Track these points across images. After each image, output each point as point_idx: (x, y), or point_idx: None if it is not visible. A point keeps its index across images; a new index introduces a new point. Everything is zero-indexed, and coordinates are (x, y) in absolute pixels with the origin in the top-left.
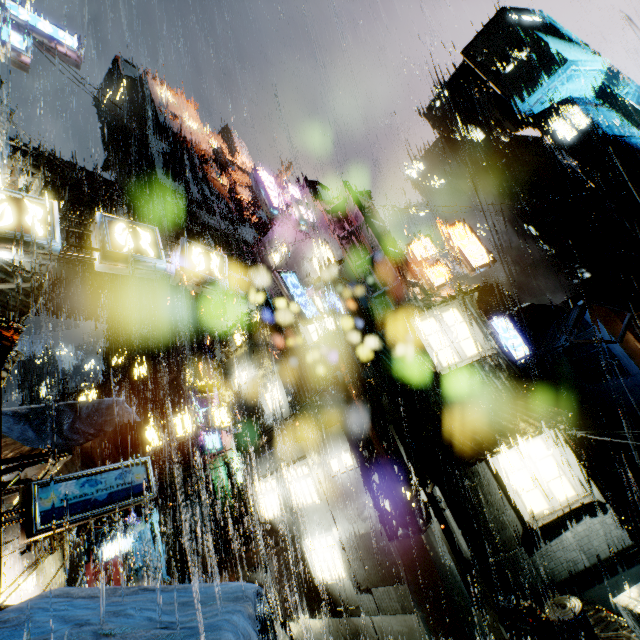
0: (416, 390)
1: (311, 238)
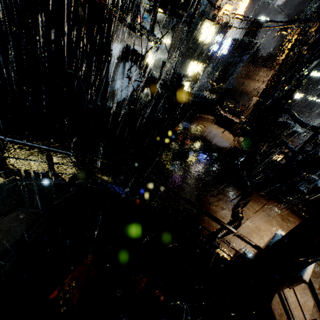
0: (192, 38)
1: None
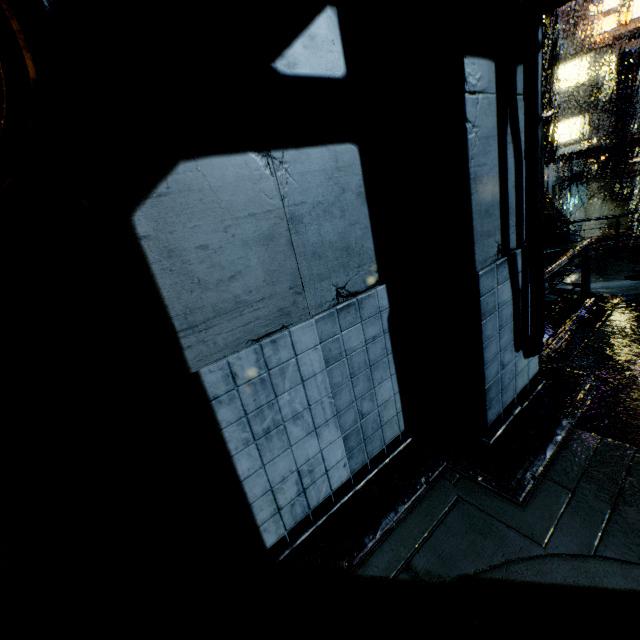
0: None
1: None
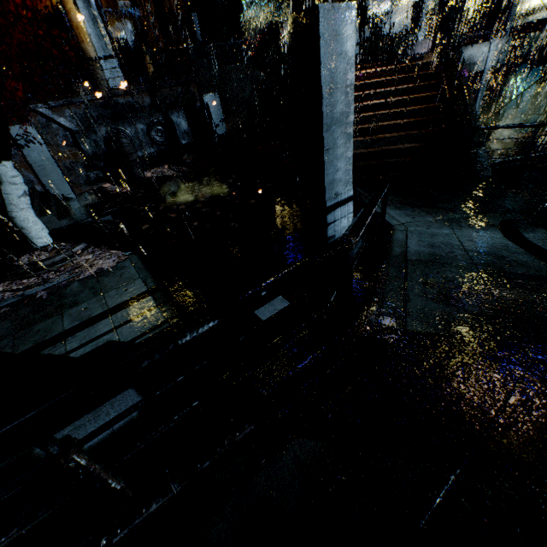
0: None
1: None
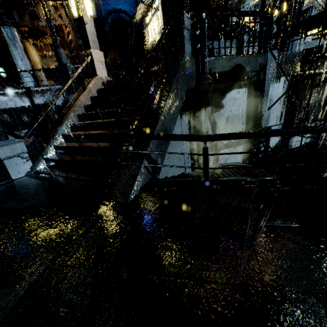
0: None
1: None
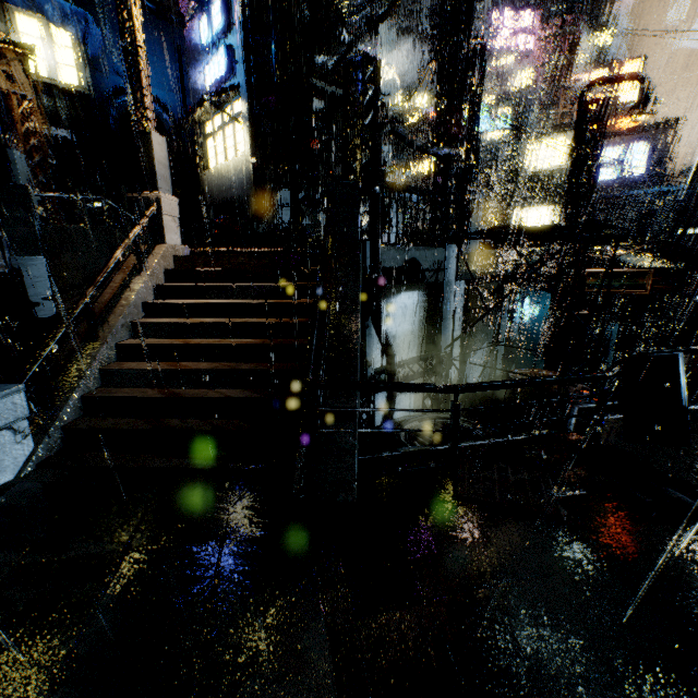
0: (519, 176)
1: (526, 58)
